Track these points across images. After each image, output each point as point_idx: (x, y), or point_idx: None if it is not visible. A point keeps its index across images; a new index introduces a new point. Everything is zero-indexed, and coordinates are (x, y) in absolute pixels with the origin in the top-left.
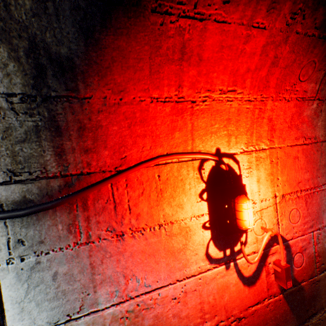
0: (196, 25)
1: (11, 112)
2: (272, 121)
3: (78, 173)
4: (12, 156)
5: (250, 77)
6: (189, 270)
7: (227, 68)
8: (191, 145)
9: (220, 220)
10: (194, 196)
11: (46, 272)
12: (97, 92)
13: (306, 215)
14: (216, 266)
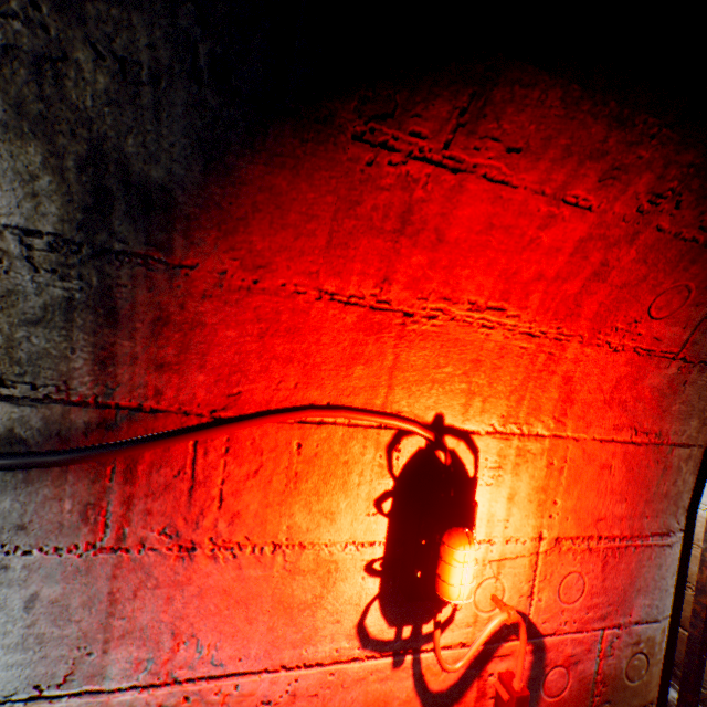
0: (444, 177)
1: (26, 264)
2: (571, 383)
3: (132, 406)
4: (6, 346)
5: (543, 290)
6: (315, 650)
7: (495, 265)
8: (385, 397)
9: (406, 564)
10: (365, 502)
11: (15, 589)
12: (209, 259)
13: (598, 590)
14: (374, 656)
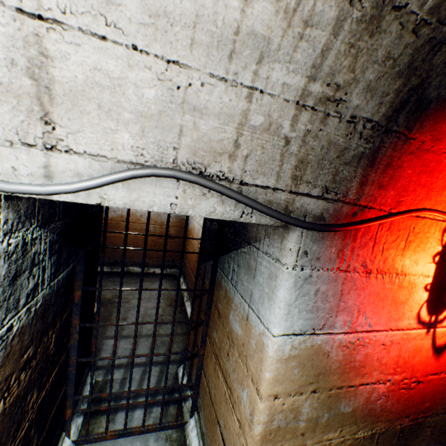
0: None
1: (358, 135)
2: None
3: (363, 205)
4: (333, 174)
5: None
6: (401, 323)
7: None
8: None
9: (443, 286)
10: (428, 256)
11: (312, 286)
12: (421, 135)
13: None
14: (420, 328)
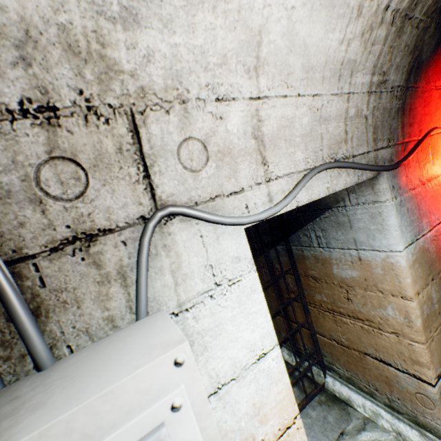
0: None
1: (395, 98)
2: None
3: (406, 142)
4: (389, 128)
5: None
6: None
7: None
8: (440, 121)
9: None
10: None
11: (404, 207)
12: (420, 84)
13: None
14: None
